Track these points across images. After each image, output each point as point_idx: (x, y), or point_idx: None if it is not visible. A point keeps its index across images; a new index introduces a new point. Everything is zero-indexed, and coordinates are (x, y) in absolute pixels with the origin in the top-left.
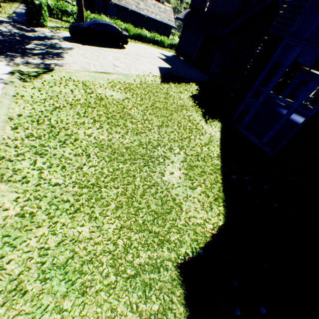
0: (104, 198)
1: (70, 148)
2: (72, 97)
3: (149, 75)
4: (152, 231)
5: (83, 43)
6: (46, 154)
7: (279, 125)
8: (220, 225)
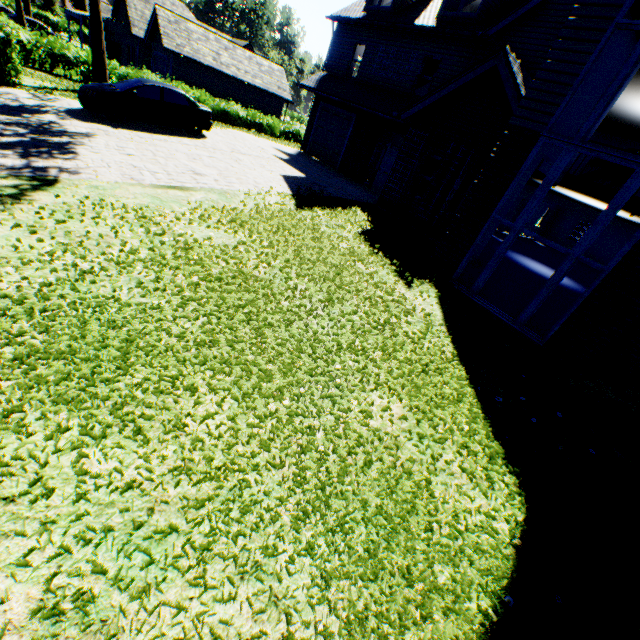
0: (262, 501)
1: (140, 374)
2: (117, 246)
3: (270, 191)
4: (394, 570)
5: (114, 123)
6: (85, 401)
7: (550, 288)
8: (521, 520)
